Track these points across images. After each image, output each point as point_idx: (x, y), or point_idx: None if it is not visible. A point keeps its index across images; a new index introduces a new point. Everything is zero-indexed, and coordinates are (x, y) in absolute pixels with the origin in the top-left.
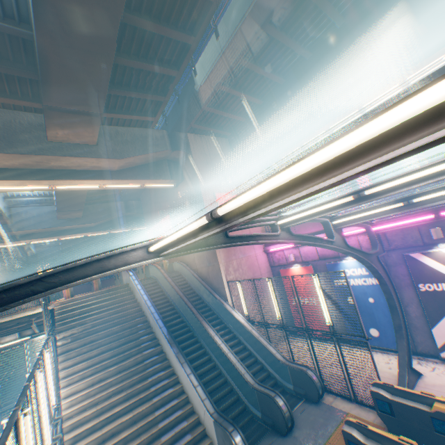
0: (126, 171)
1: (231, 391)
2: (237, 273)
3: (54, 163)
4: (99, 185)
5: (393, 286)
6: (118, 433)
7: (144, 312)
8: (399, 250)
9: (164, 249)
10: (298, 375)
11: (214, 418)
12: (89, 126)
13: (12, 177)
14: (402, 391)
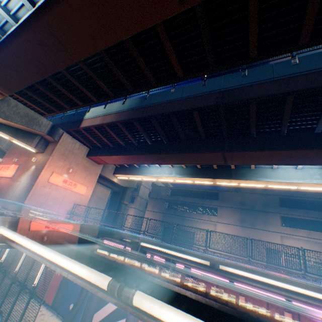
0: (5, 125)
1: None
2: None
3: None
4: None
5: None
6: None
7: None
8: None
9: None
10: None
11: None
12: None
13: None
14: None
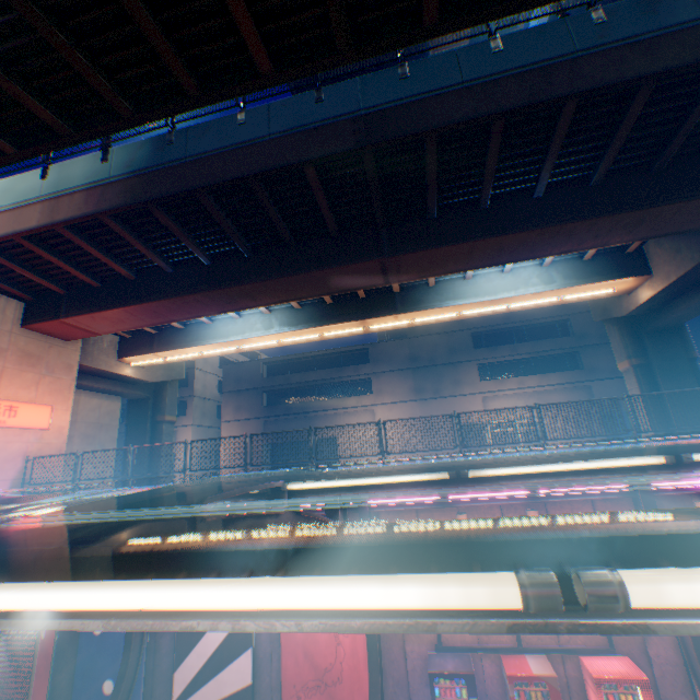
0: None
1: None
2: None
3: None
4: None
5: None
6: None
7: None
8: None
9: None
10: None
11: None
12: None
13: None
14: None
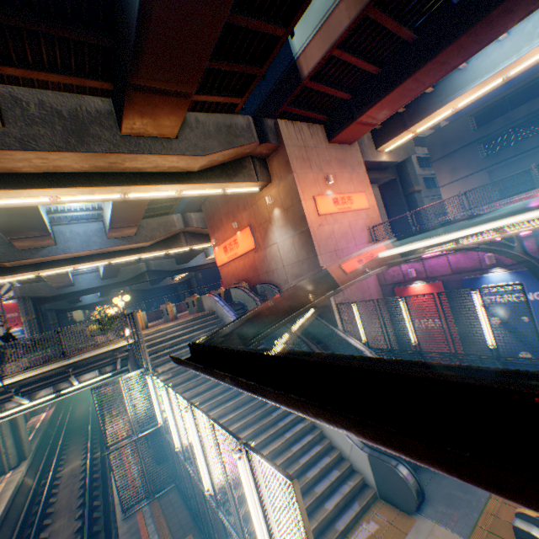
0: (206, 172)
1: None
2: (345, 294)
3: (129, 163)
4: (175, 192)
5: None
6: None
7: None
8: None
9: (388, 256)
10: None
11: (366, 452)
12: (173, 112)
13: (82, 184)
14: None
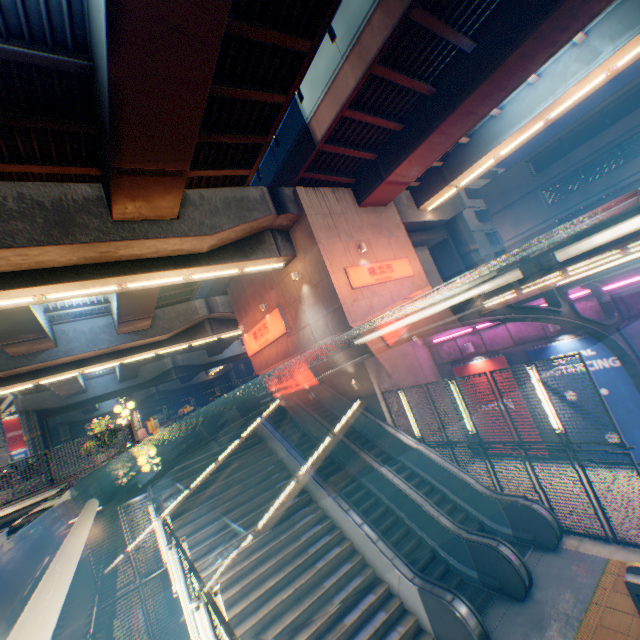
0: (217, 252)
1: (421, 547)
2: (393, 380)
3: (124, 251)
4: (183, 277)
5: None
6: (282, 619)
7: (271, 449)
8: None
9: (370, 341)
10: (519, 513)
11: (417, 584)
12: (169, 192)
13: (70, 278)
14: None
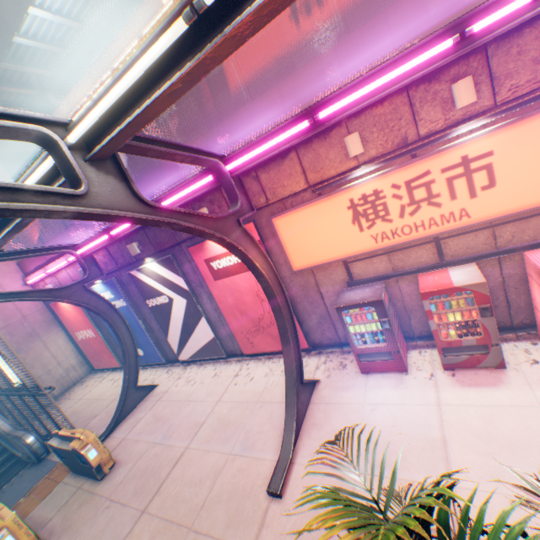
0: None
1: None
2: None
3: None
4: None
5: (119, 311)
6: None
7: None
8: (127, 268)
9: None
10: (18, 442)
11: None
12: None
13: None
14: (65, 436)
